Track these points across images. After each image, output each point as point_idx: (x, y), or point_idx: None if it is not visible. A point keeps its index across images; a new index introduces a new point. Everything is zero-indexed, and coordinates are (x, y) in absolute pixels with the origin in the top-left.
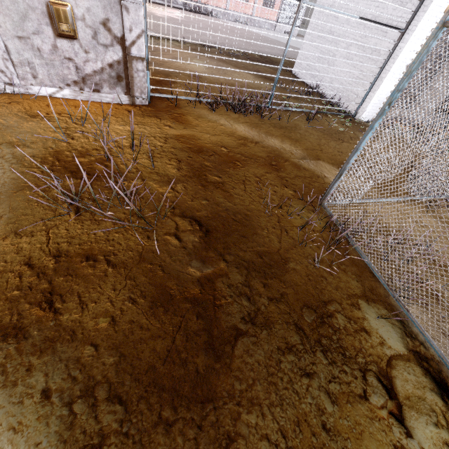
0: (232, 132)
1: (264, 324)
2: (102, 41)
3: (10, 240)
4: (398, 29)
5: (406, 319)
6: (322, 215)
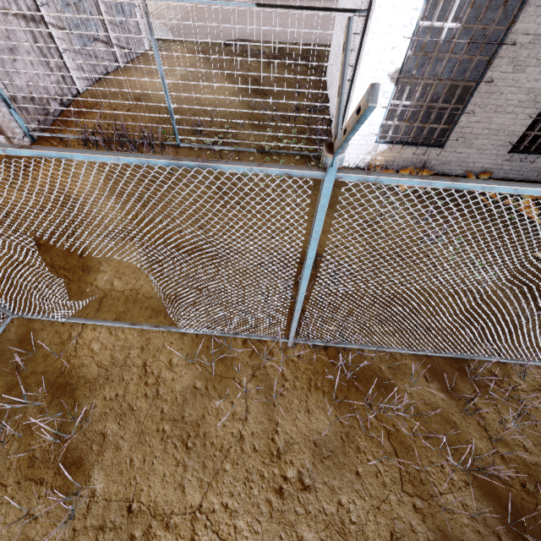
0: (63, 189)
1: None
2: None
3: None
4: (352, 12)
5: None
6: None
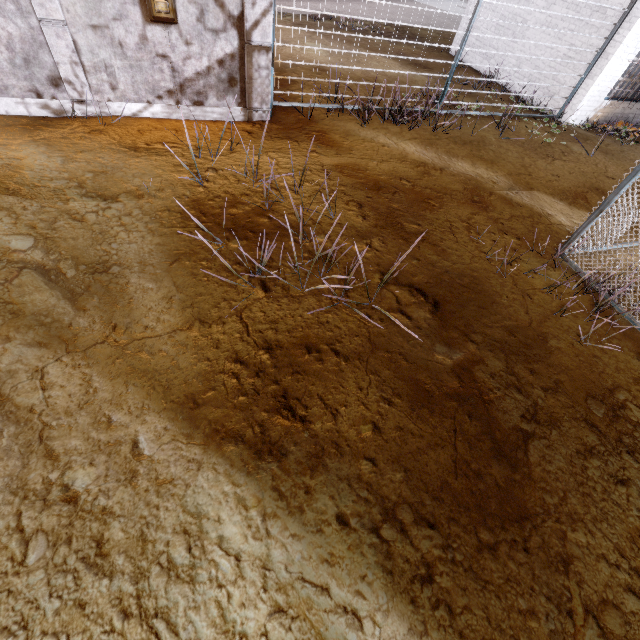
0: (403, 156)
1: (549, 422)
2: (211, 25)
3: (198, 330)
4: None
5: None
6: (564, 270)
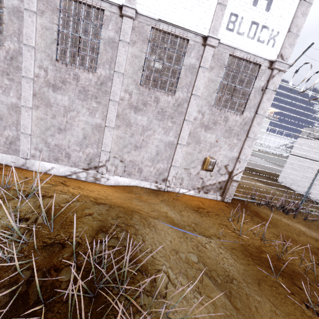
0: (303, 232)
1: None
2: (221, 172)
3: None
4: None
5: None
6: None
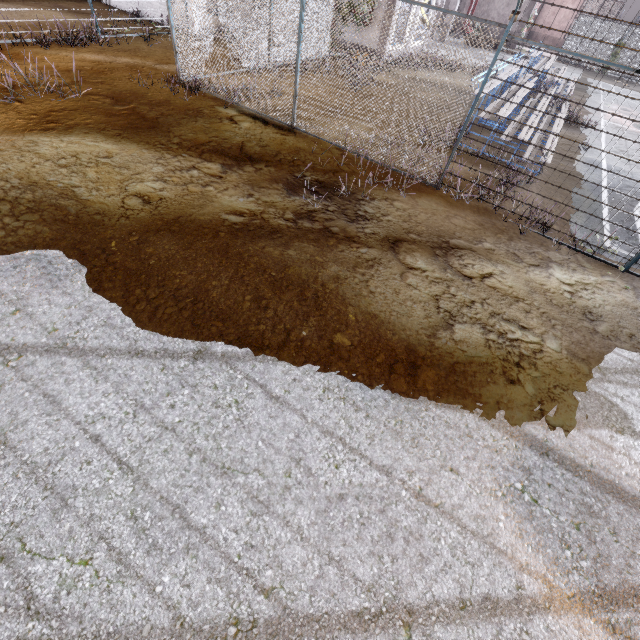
0: (83, 60)
1: (167, 115)
2: None
3: None
4: None
5: (227, 94)
6: (183, 86)
